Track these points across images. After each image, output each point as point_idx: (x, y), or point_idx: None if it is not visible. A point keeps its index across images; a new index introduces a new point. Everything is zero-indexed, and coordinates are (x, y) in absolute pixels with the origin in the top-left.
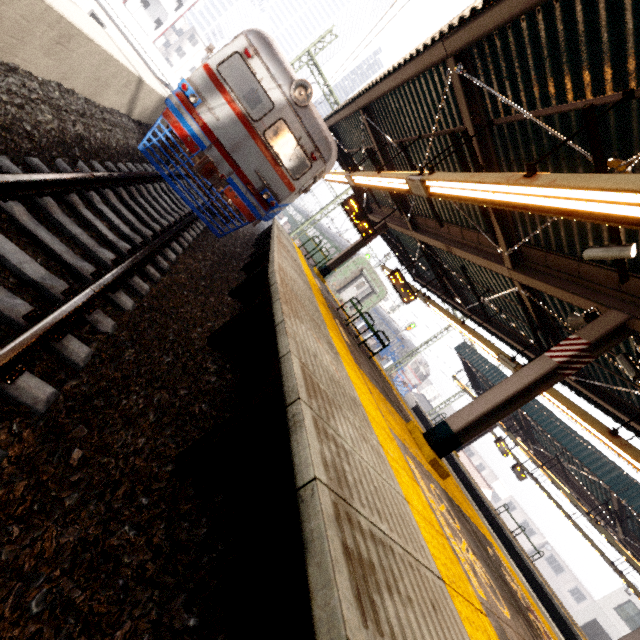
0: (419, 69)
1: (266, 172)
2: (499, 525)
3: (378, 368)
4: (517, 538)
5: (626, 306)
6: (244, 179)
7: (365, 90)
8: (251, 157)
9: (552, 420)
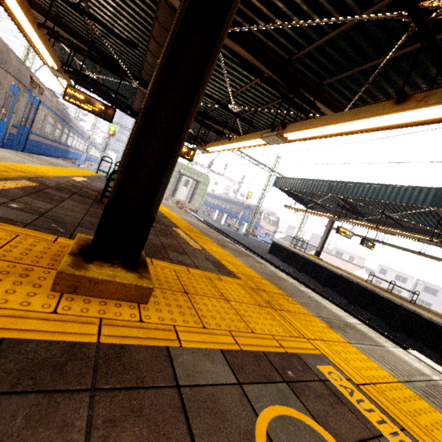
0: None
1: None
2: (372, 292)
3: (163, 219)
4: (398, 288)
5: None
6: None
7: None
8: None
9: (362, 187)
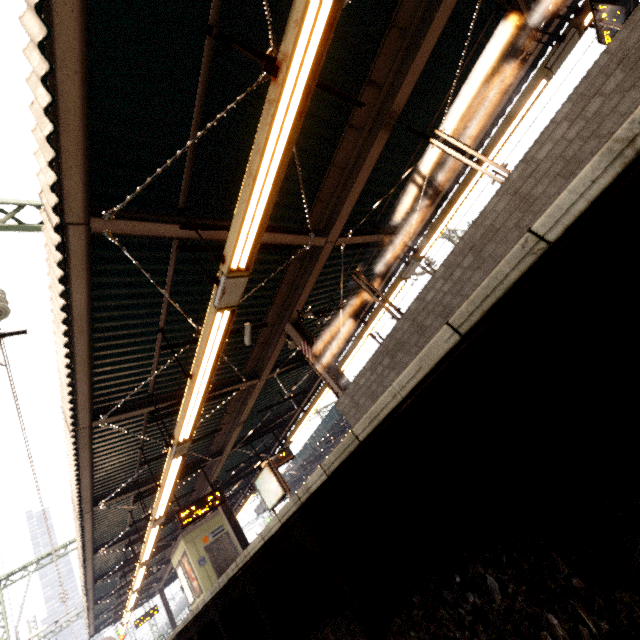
0: (92, 611)
1: None
2: None
3: None
4: None
5: None
6: None
7: (88, 624)
8: None
9: None
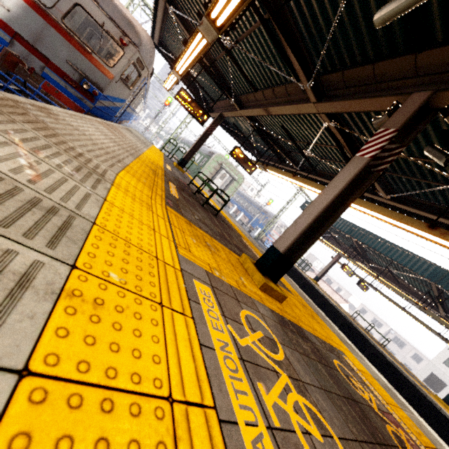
0: None
1: (78, 61)
2: (354, 327)
3: (230, 225)
4: (371, 331)
5: (426, 88)
6: (59, 72)
7: None
8: (57, 47)
9: (378, 241)
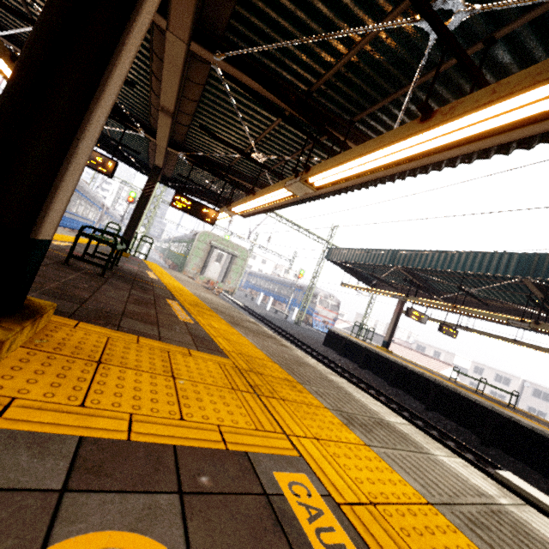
0: None
1: None
2: (454, 392)
3: (160, 290)
4: (501, 393)
5: None
6: None
7: None
8: None
9: (431, 256)
